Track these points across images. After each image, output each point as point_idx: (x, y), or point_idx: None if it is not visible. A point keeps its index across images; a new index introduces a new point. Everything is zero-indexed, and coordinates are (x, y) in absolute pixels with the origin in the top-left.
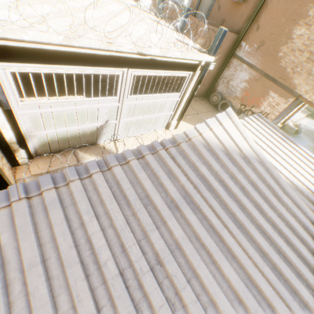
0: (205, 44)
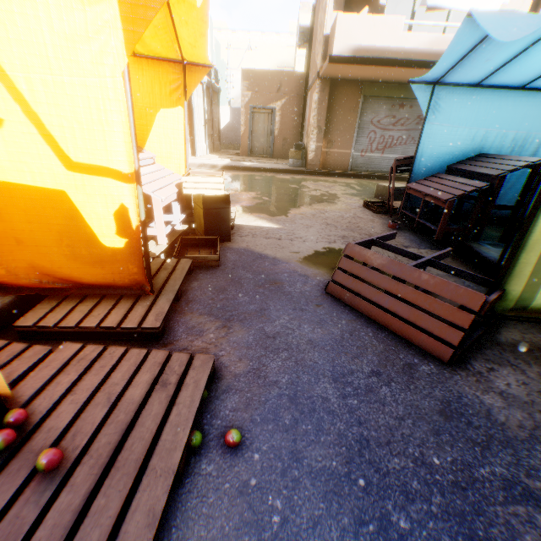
0: (253, 86)
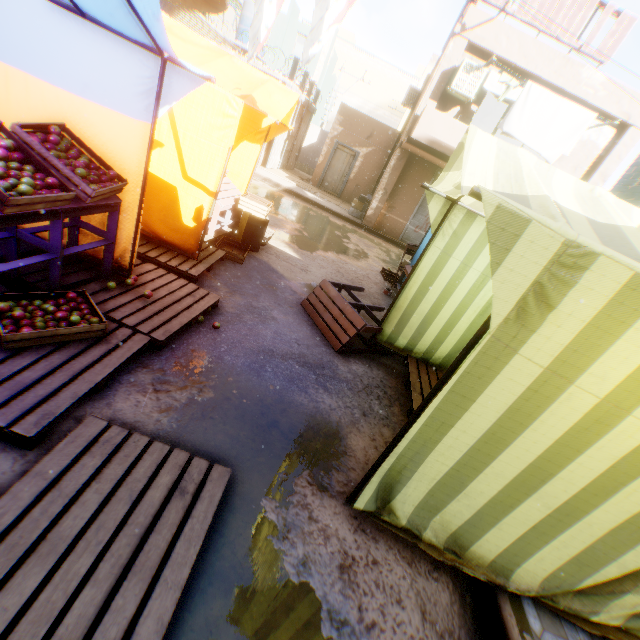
0: (346, 124)
